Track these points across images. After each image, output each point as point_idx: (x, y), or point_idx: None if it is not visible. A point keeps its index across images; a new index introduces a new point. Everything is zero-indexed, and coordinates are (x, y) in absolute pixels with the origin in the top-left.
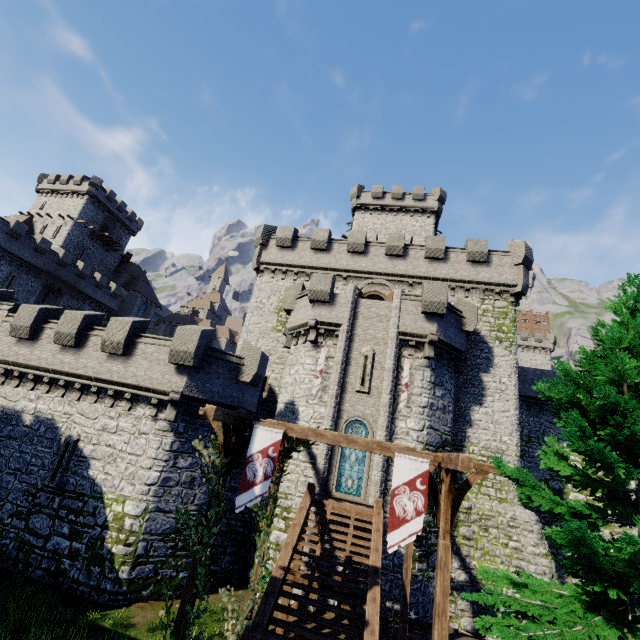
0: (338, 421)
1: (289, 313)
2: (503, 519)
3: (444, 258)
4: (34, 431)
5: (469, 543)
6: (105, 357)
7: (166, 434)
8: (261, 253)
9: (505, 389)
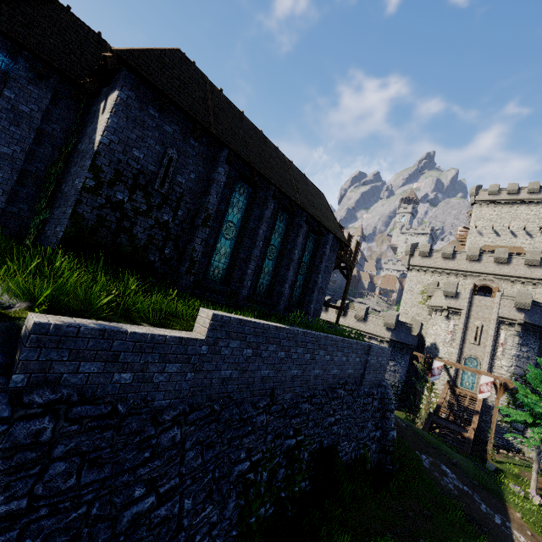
0: (461, 356)
1: (429, 296)
2: None
3: (540, 265)
4: None
5: None
6: (356, 321)
7: None
8: (410, 259)
9: None
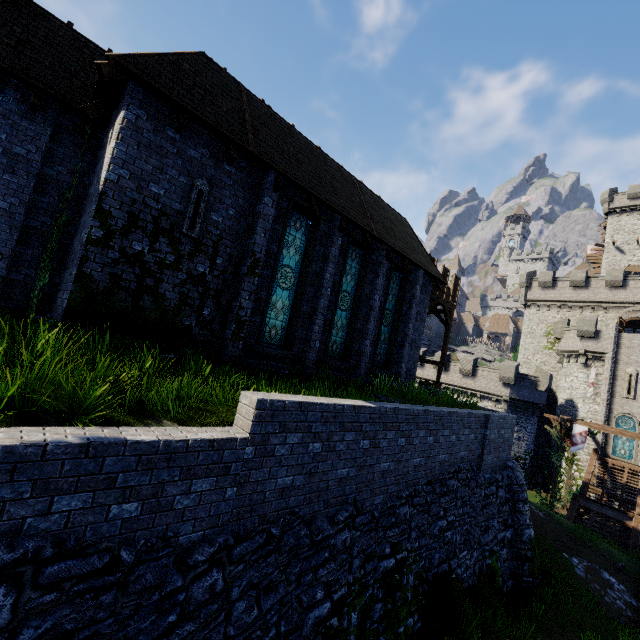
0: (609, 415)
1: (558, 339)
2: None
3: None
4: None
5: None
6: (461, 376)
7: None
8: (526, 293)
9: None
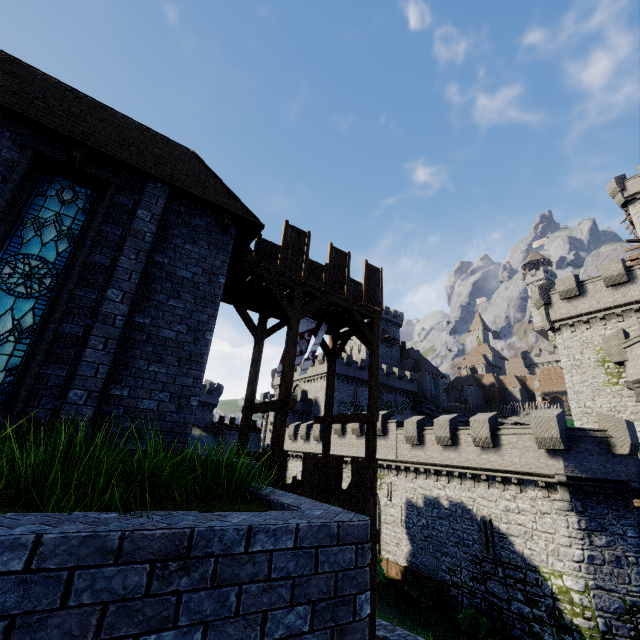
0: None
1: (620, 364)
2: None
3: None
4: (454, 512)
5: None
6: (479, 450)
7: (567, 513)
8: (547, 313)
9: None
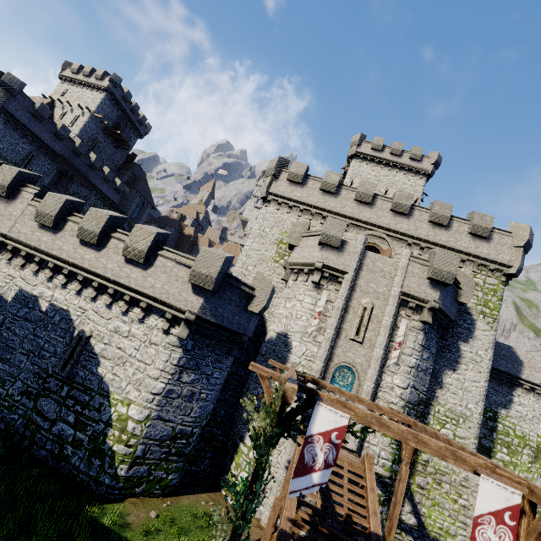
0: (328, 363)
1: (291, 248)
2: (457, 478)
3: (447, 225)
4: (49, 318)
5: (422, 492)
6: (125, 262)
7: (175, 349)
8: (271, 183)
9: (480, 361)
